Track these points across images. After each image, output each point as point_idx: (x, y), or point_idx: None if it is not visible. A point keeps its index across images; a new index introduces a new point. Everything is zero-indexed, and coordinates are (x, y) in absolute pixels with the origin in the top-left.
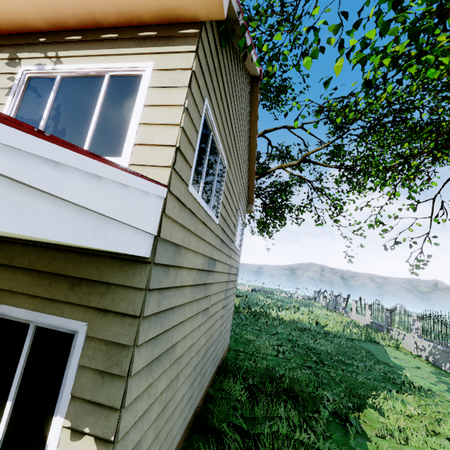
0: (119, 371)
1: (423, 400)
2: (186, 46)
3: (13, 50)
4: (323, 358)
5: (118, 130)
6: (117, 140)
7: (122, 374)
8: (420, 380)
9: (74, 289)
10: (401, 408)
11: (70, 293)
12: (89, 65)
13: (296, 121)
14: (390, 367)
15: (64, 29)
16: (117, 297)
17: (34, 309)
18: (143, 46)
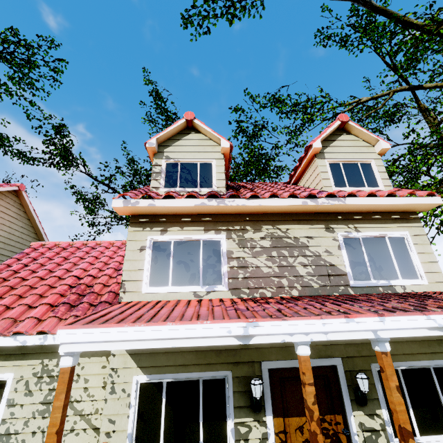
0: None
1: None
2: (417, 224)
3: (325, 222)
4: None
5: (408, 265)
6: (410, 270)
7: None
8: None
9: (441, 345)
10: None
11: (441, 347)
12: (376, 232)
13: None
14: None
15: (349, 212)
16: None
17: (429, 359)
18: (397, 223)
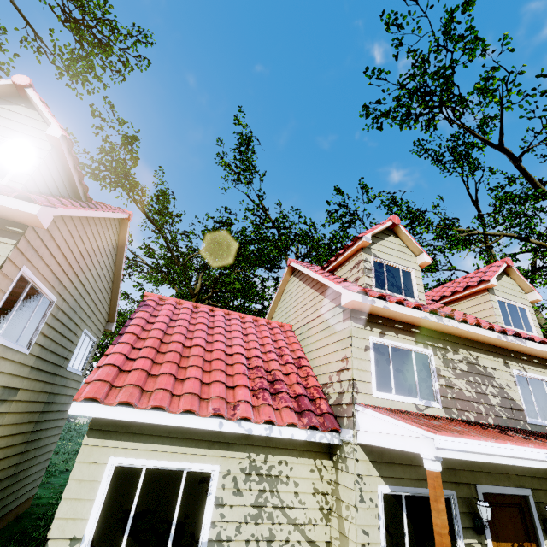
0: None
1: None
2: None
3: (502, 357)
4: None
5: None
6: None
7: None
8: None
9: None
10: None
11: None
12: (538, 375)
13: None
14: None
15: (518, 351)
16: None
17: None
18: None
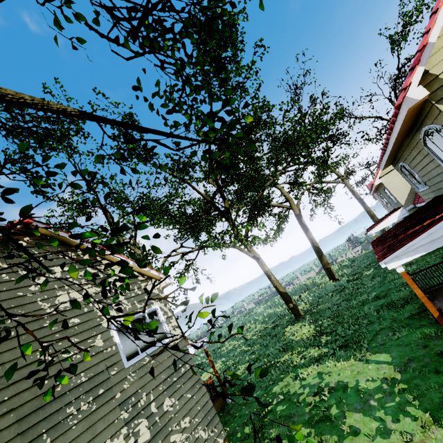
0: None
1: None
2: None
3: None
4: None
5: None
6: None
7: None
8: None
9: None
10: None
11: None
12: None
13: None
14: None
15: None
16: None
17: None
18: None
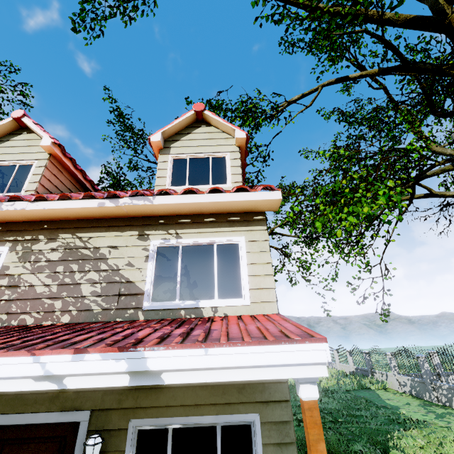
0: (289, 440)
1: (424, 431)
2: (261, 226)
3: (140, 228)
4: (336, 416)
5: (233, 279)
6: (234, 287)
7: (292, 441)
8: (414, 414)
9: (241, 392)
10: (413, 443)
11: (240, 396)
12: (202, 239)
13: (290, 229)
14: (389, 409)
15: (176, 214)
16: (272, 391)
17: (218, 414)
18: (234, 226)
